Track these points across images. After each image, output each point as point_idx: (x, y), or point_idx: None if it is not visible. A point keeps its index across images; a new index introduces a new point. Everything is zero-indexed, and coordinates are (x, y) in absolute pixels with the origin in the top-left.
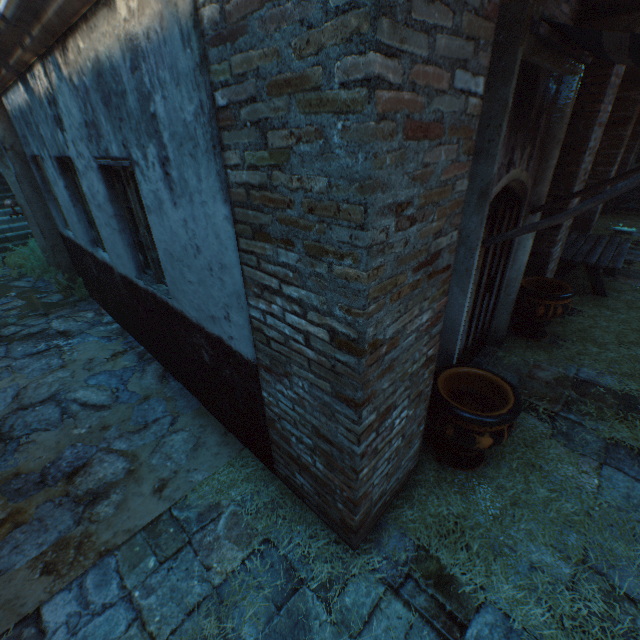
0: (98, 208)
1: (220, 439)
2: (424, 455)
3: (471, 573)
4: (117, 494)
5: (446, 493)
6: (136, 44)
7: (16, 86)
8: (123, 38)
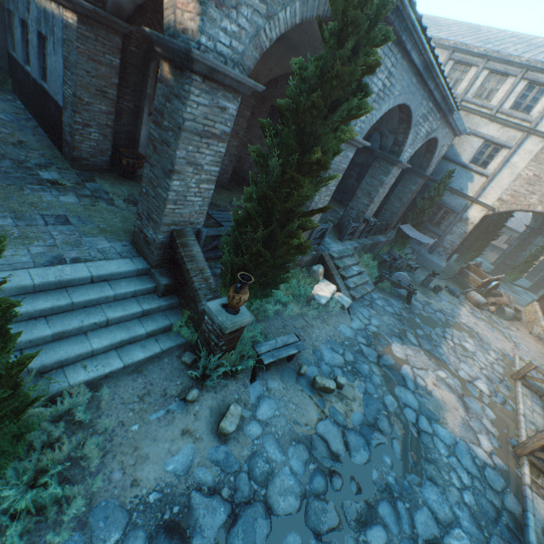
0: (33, 48)
1: (50, 145)
2: (116, 174)
3: (101, 182)
4: (5, 135)
5: (113, 178)
6: (55, 15)
7: None
8: (53, 11)
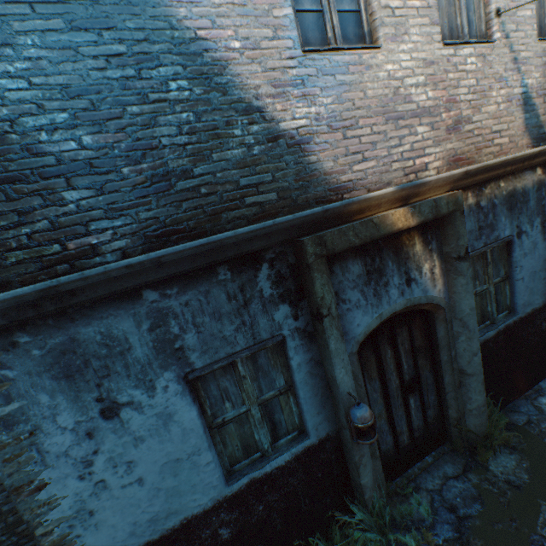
0: None
1: None
2: None
3: None
4: None
5: None
6: None
7: (525, 171)
8: None
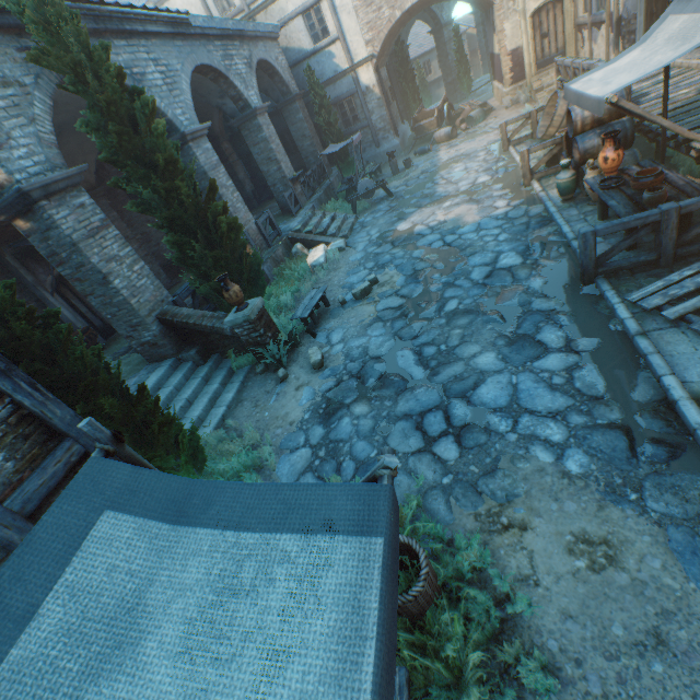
0: None
1: None
2: None
3: None
4: None
5: None
6: None
7: None
8: None
